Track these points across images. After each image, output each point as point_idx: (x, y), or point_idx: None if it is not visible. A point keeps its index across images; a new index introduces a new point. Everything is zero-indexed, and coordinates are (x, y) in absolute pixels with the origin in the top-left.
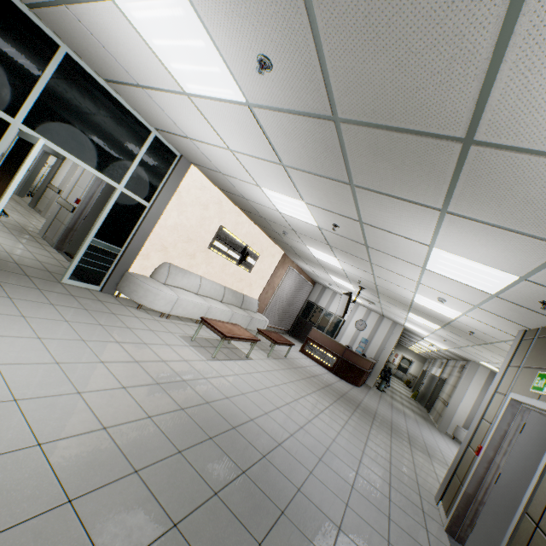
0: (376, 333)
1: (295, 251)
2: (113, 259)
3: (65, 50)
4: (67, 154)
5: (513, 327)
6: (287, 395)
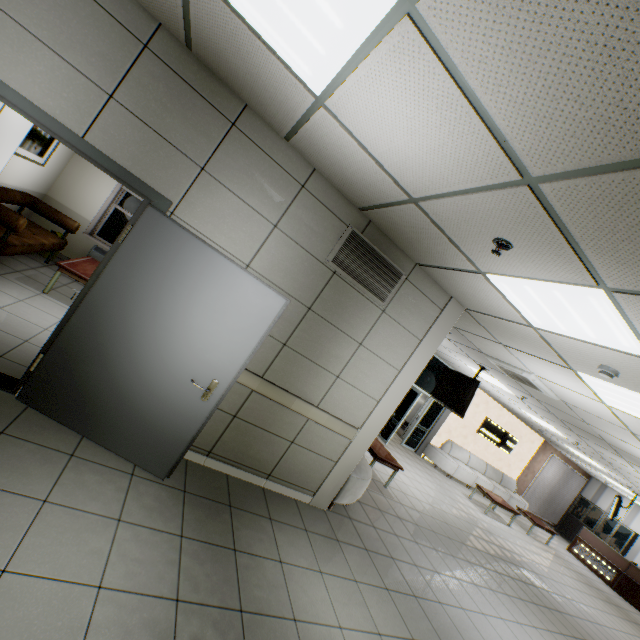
0: None
1: (554, 442)
2: (423, 435)
3: None
4: (417, 387)
5: None
6: (544, 562)
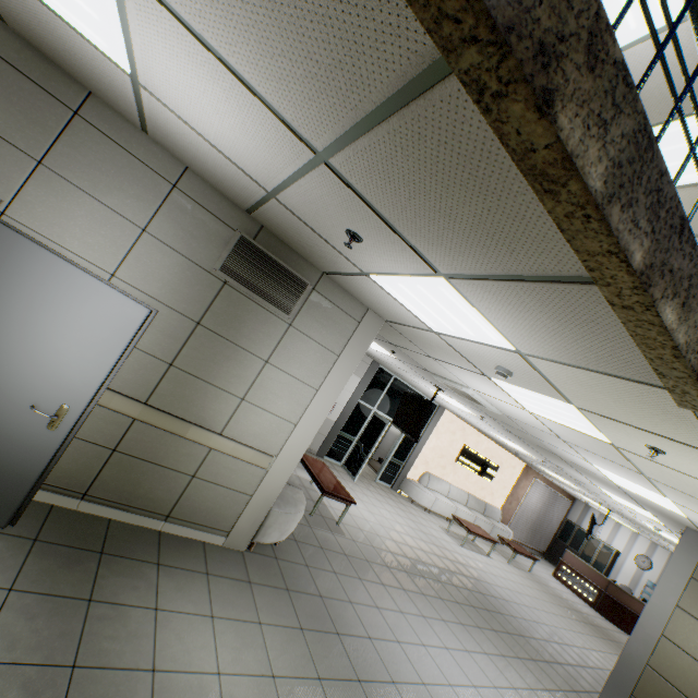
0: None
1: (533, 465)
2: (399, 469)
3: (394, 376)
4: (388, 417)
5: None
6: (520, 589)
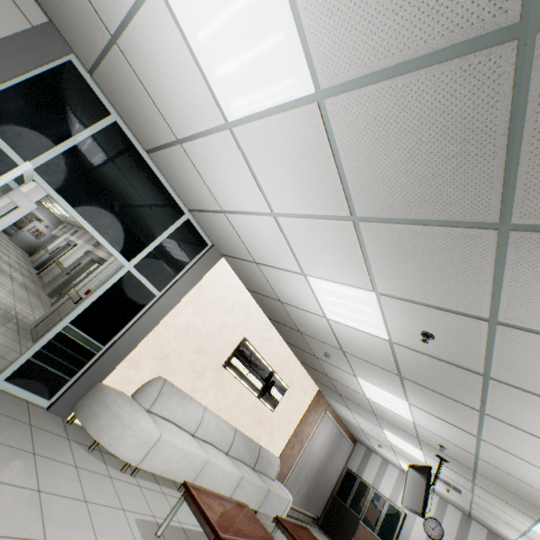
0: None
1: (336, 386)
2: (87, 360)
3: (115, 118)
4: (76, 214)
5: None
6: None
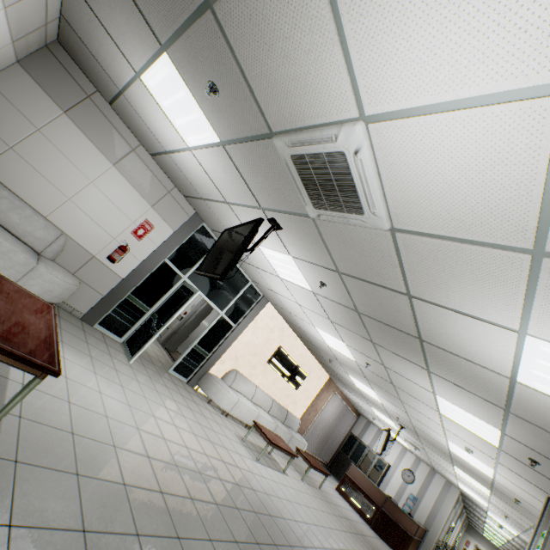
0: (426, 490)
1: (339, 377)
2: (202, 360)
3: None
4: (201, 293)
5: (538, 492)
6: (316, 518)
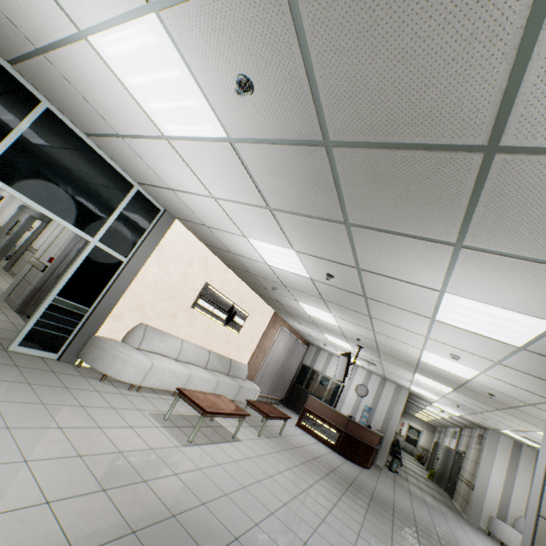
0: (380, 399)
1: (286, 308)
2: (79, 321)
3: (46, 105)
4: (35, 205)
5: (544, 386)
6: (284, 490)
